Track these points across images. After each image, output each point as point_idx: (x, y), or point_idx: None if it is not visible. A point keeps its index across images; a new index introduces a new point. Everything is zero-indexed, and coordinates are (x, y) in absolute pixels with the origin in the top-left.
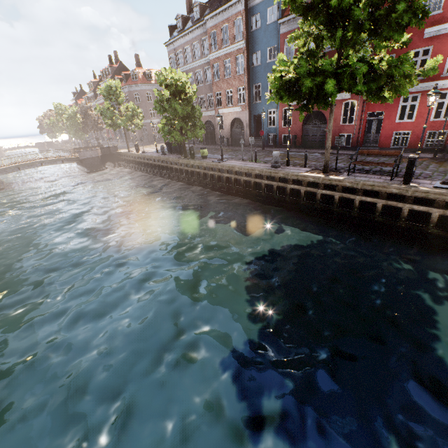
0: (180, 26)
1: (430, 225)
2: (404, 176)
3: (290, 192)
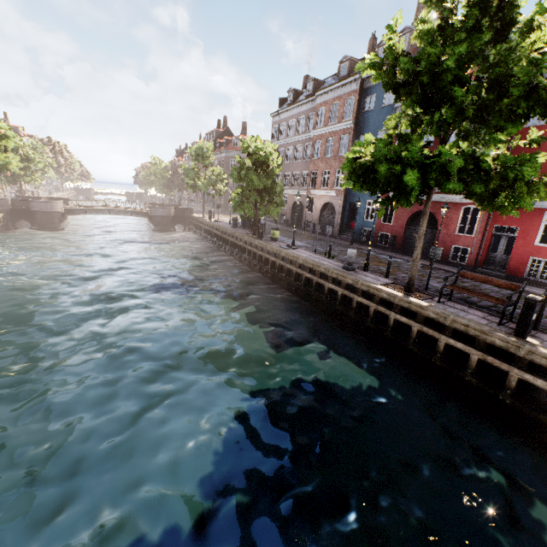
0: (291, 100)
1: None
2: (517, 323)
3: (357, 306)
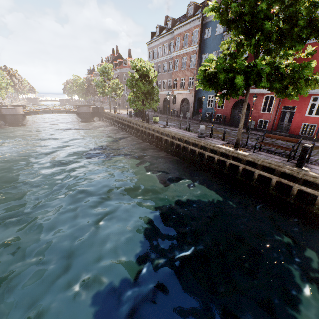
0: (158, 33)
1: (315, 206)
2: (297, 160)
3: (208, 157)
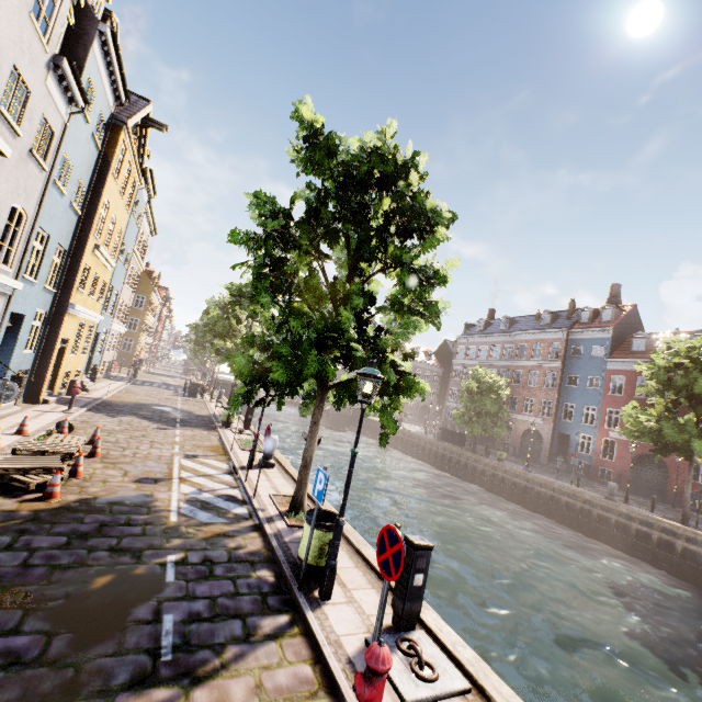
0: (481, 328)
1: None
2: None
3: (635, 533)
